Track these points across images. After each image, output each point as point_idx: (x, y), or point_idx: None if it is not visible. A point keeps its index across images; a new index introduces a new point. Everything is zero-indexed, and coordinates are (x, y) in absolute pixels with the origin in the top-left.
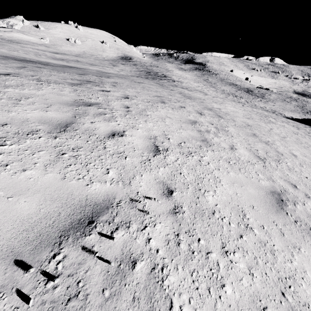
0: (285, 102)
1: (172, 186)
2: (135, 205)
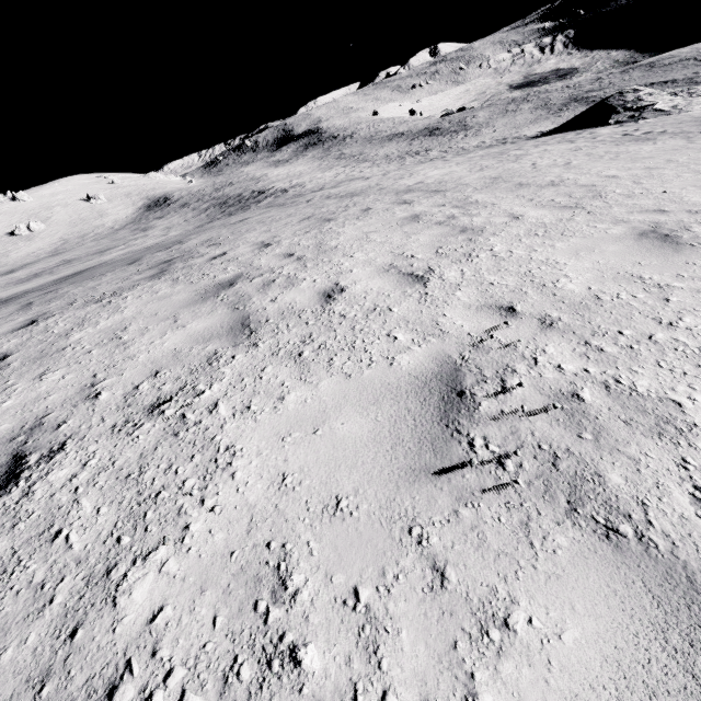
0: (509, 115)
1: (502, 302)
2: (487, 347)
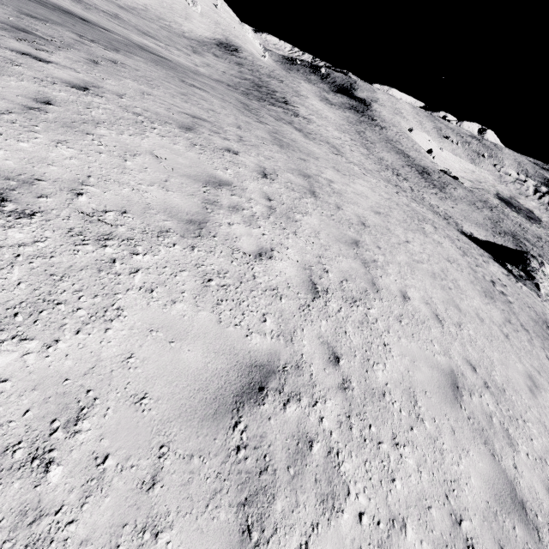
0: (472, 207)
1: None
2: None
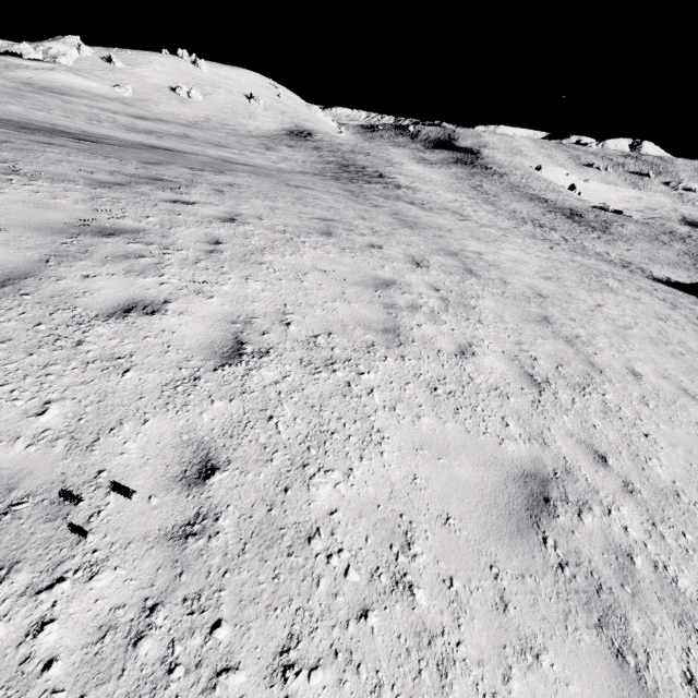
0: (656, 244)
1: (224, 454)
2: (69, 510)
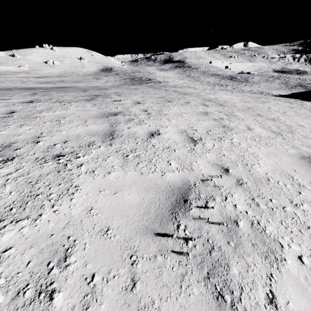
0: (268, 82)
1: (224, 165)
2: (208, 183)
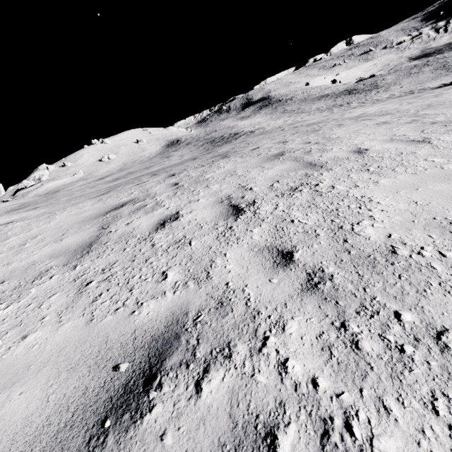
0: (413, 76)
1: None
2: None
